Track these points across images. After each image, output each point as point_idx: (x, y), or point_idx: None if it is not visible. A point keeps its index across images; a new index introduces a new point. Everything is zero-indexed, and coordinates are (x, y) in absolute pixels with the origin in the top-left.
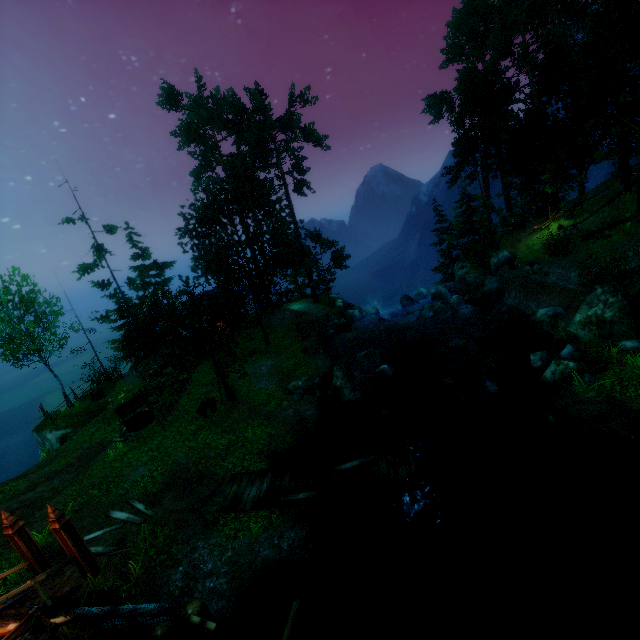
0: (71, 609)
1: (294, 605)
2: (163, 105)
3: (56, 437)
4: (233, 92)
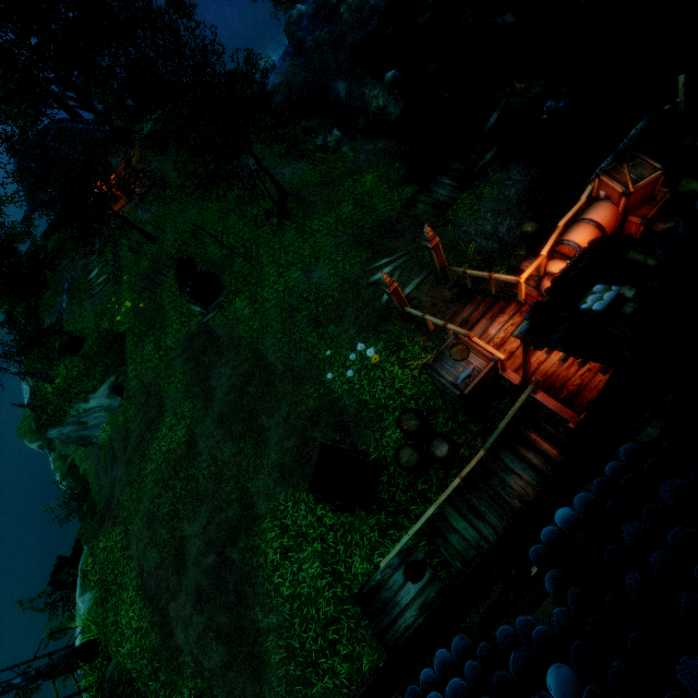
0: (586, 182)
1: (684, 76)
2: None
3: (105, 396)
4: None
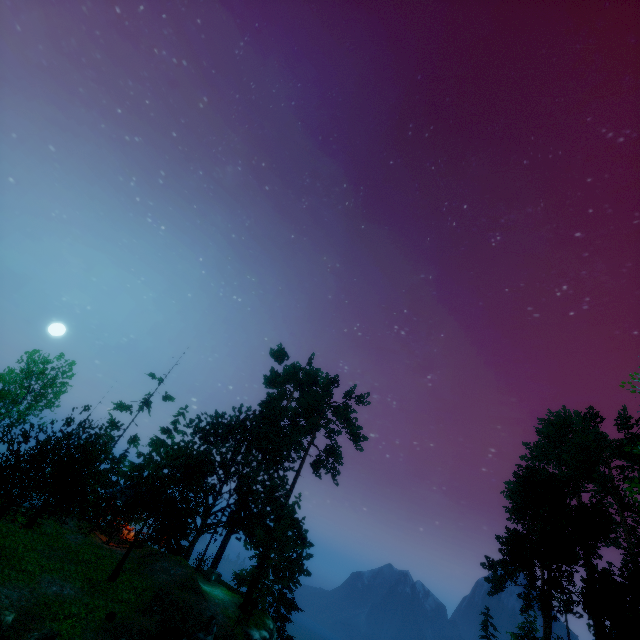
0: None
1: None
2: (271, 355)
3: None
4: (316, 370)
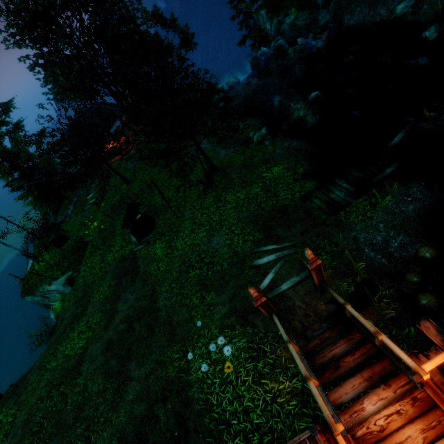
0: None
1: None
2: None
3: (61, 284)
4: None
